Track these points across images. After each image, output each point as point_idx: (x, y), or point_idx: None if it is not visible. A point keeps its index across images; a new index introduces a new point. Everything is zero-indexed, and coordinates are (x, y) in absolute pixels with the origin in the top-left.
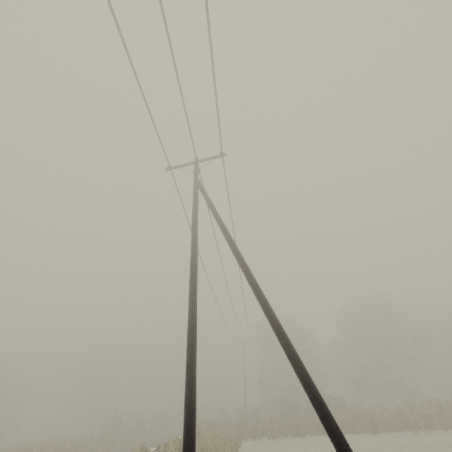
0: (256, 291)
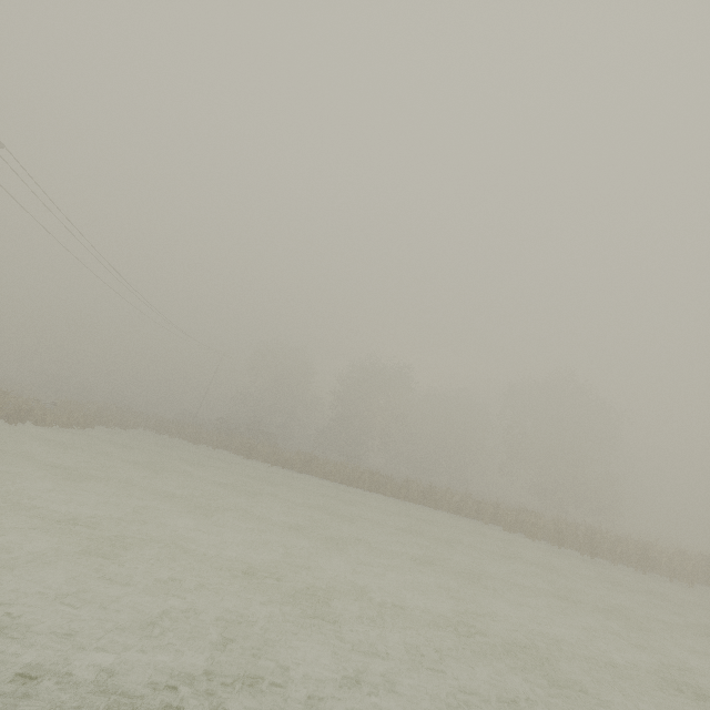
0: None
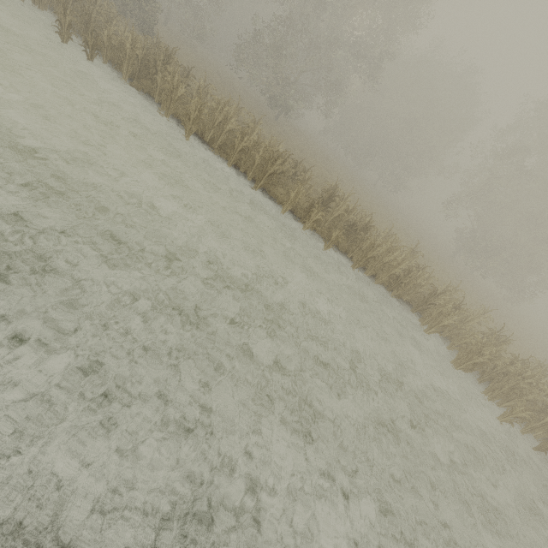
0: None
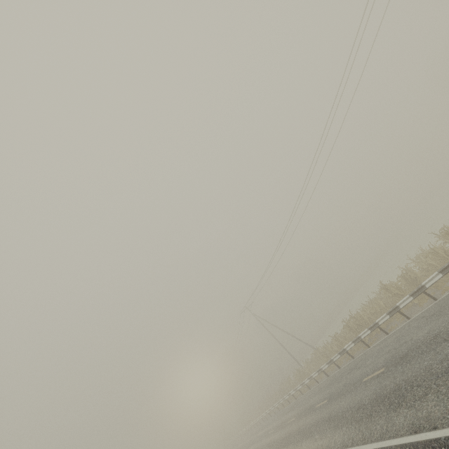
0: (286, 332)
